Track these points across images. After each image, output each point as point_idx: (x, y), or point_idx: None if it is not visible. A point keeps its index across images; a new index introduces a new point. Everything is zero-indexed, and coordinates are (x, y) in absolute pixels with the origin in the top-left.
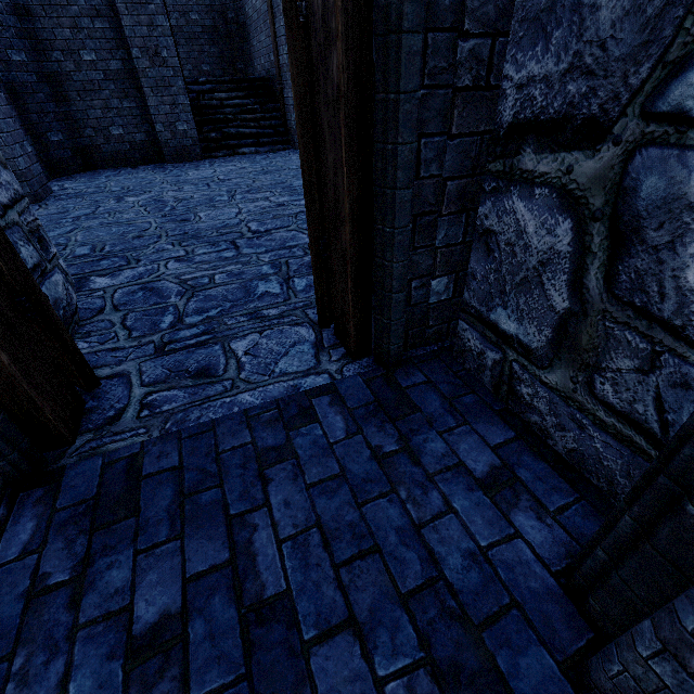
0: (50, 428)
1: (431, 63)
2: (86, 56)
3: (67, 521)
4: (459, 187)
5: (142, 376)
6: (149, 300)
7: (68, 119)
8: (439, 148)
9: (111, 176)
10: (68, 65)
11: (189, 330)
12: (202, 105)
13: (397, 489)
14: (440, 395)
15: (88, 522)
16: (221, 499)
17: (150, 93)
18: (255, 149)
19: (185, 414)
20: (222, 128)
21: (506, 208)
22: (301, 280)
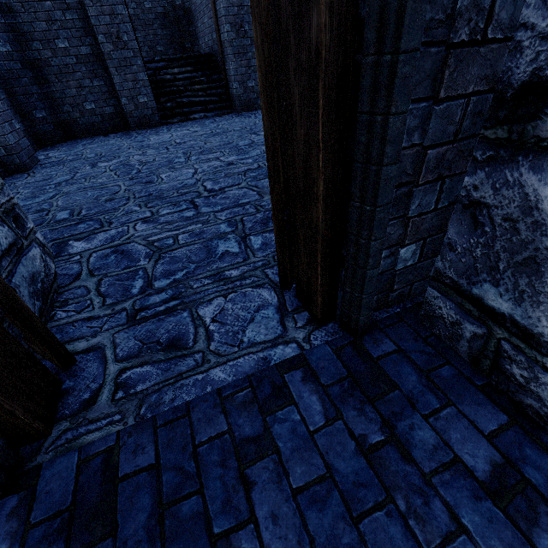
0: (23, 427)
1: (427, 15)
2: (60, 44)
3: (41, 542)
4: (438, 154)
5: (116, 350)
6: (120, 264)
7: (49, 98)
8: (424, 114)
9: (86, 144)
10: (46, 53)
11: (158, 295)
12: (158, 80)
13: (393, 497)
14: (415, 367)
15: (62, 544)
16: (203, 511)
17: (115, 72)
18: (204, 114)
19: (159, 396)
20: (176, 98)
21: (508, 180)
22: (257, 237)
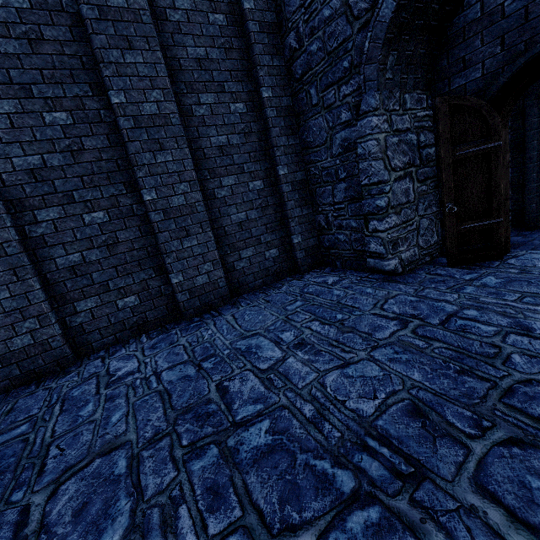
0: None
1: None
2: None
3: None
4: None
5: None
6: None
7: None
8: None
9: None
10: None
11: None
12: None
13: None
14: None
15: None
16: None
17: None
18: None
19: None
20: None
21: None
22: (465, 277)
